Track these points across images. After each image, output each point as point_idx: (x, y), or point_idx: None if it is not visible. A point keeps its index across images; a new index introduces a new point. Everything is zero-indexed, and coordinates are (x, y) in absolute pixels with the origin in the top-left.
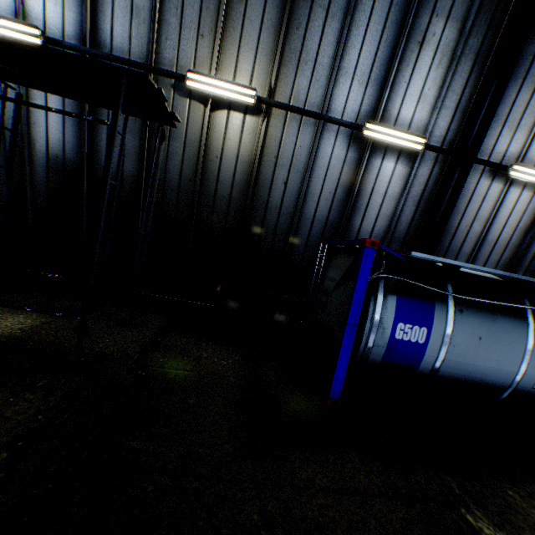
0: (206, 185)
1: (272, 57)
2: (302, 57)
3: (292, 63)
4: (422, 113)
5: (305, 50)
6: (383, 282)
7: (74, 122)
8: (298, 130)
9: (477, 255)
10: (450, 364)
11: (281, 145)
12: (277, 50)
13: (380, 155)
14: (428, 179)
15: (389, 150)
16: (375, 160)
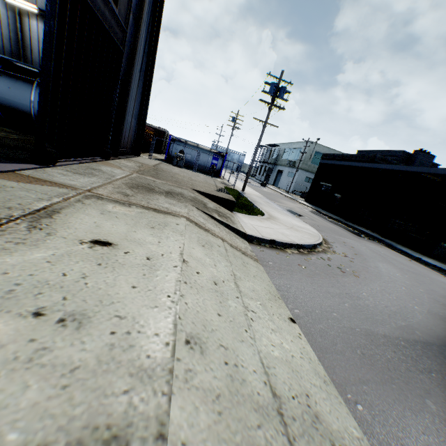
0: None
1: None
2: None
3: None
4: None
5: None
6: None
7: None
8: None
9: None
10: (1, 98)
11: None
12: None
13: (28, 16)
14: None
15: (31, 13)
16: (26, 19)
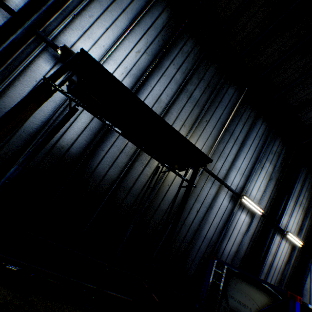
0: (155, 199)
1: (210, 148)
2: (221, 153)
3: (217, 155)
4: (258, 195)
5: (223, 151)
6: None
7: (91, 132)
8: (211, 185)
9: (268, 274)
10: None
11: (202, 189)
12: (213, 146)
13: (241, 209)
14: (256, 227)
15: (244, 208)
16: (238, 211)
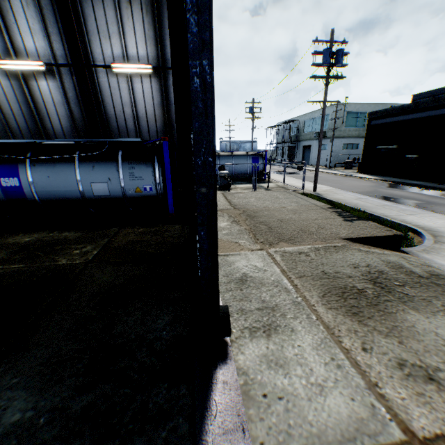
0: None
1: None
2: None
3: None
4: (41, 42)
5: None
6: None
7: None
8: None
9: (141, 129)
10: (42, 193)
11: None
12: None
13: (33, 78)
14: (75, 86)
15: (37, 73)
16: (33, 82)
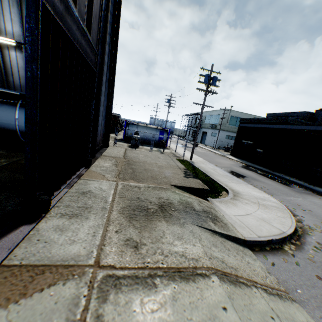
0: None
1: None
2: None
3: None
4: (17, 29)
5: None
6: None
7: None
8: None
9: None
10: None
11: None
12: None
13: (7, 48)
14: None
15: (10, 46)
16: (6, 51)
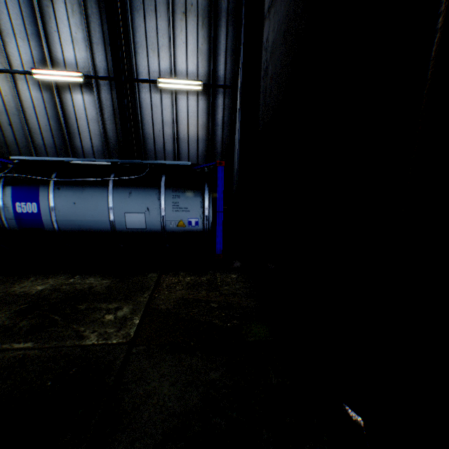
0: None
1: None
2: None
3: None
4: (81, 52)
5: None
6: (4, 179)
7: None
8: None
9: (180, 151)
10: (63, 222)
11: None
12: None
13: (68, 90)
14: (113, 101)
15: (73, 85)
16: (67, 95)
